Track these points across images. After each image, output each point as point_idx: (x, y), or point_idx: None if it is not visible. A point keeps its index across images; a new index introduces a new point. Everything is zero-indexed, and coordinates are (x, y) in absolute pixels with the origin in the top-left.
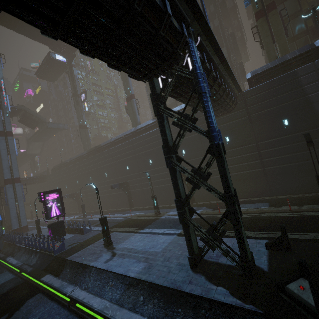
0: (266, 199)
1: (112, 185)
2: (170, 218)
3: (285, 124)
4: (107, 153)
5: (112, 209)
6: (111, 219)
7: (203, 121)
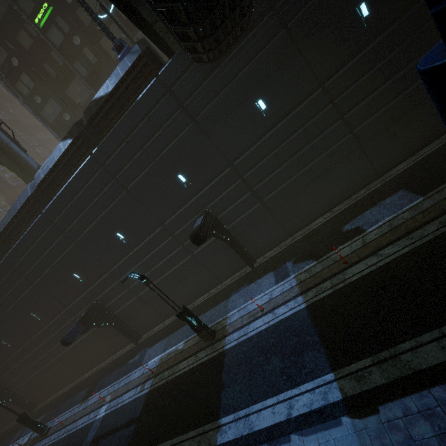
0: (380, 185)
1: (63, 340)
2: (252, 337)
3: (364, 16)
4: (2, 273)
5: (99, 366)
6: (112, 408)
7: (191, 87)
